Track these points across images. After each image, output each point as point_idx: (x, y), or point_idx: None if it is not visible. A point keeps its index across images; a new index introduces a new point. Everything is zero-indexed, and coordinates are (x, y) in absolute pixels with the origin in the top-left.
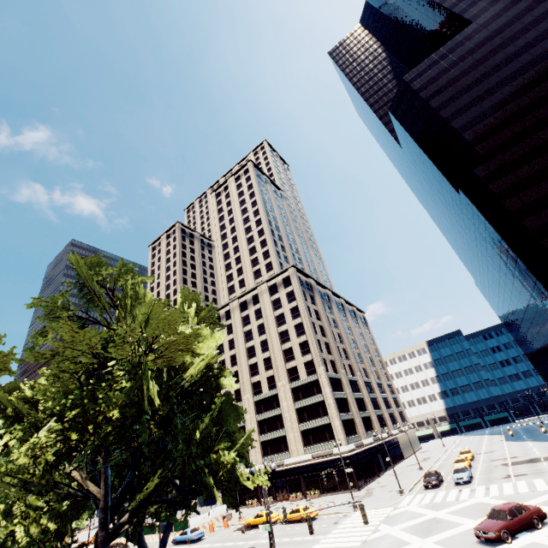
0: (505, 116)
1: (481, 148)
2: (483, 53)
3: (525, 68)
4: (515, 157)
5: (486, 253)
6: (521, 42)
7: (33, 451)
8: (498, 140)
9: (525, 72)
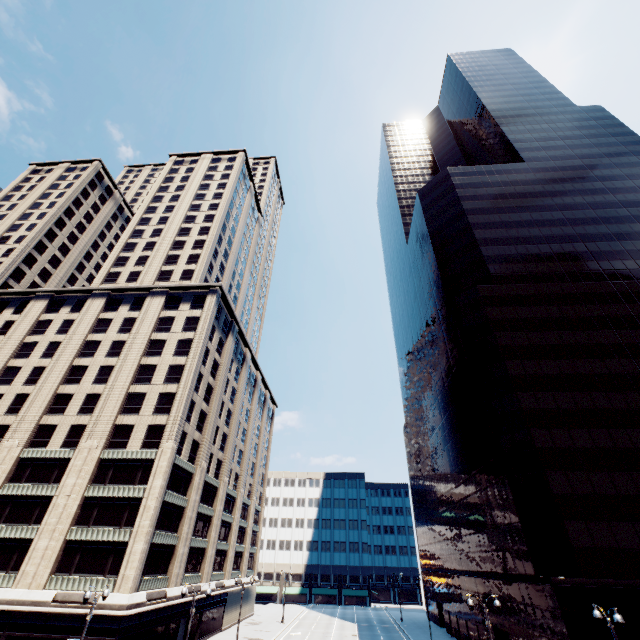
0: (525, 252)
1: (493, 268)
2: (525, 190)
3: (555, 222)
4: (520, 294)
5: (441, 391)
6: (559, 200)
7: None
8: (511, 270)
9: (554, 225)
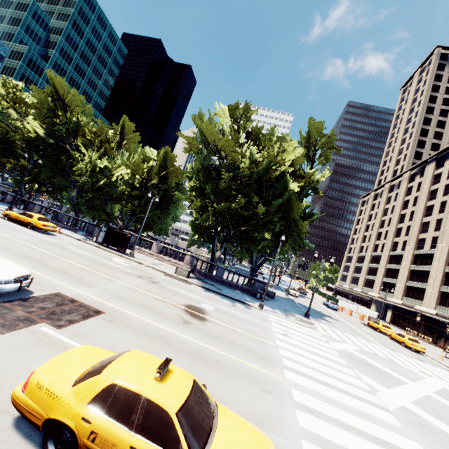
0: None
1: None
2: None
3: None
4: None
5: None
6: None
7: None
8: None
9: None
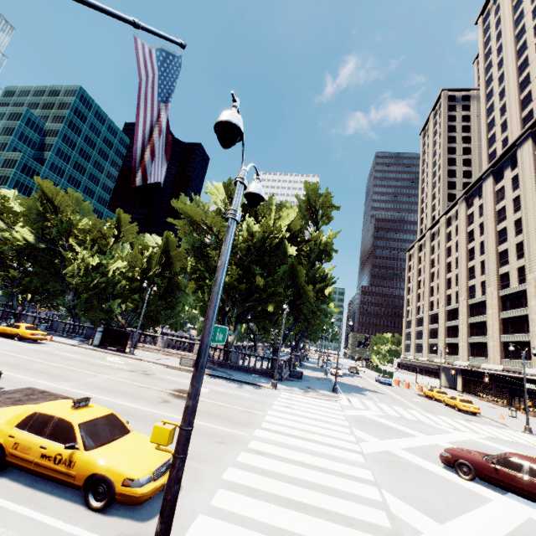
0: None
1: None
2: None
3: None
4: None
5: None
6: None
7: None
8: None
9: None
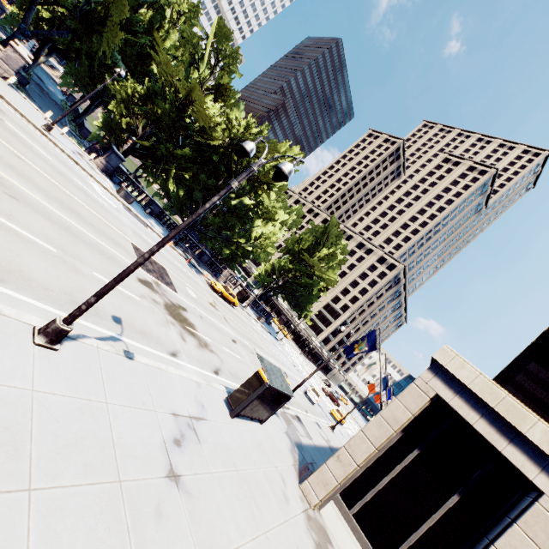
0: None
1: None
2: None
3: None
4: None
5: None
6: None
7: (284, 264)
8: None
9: None
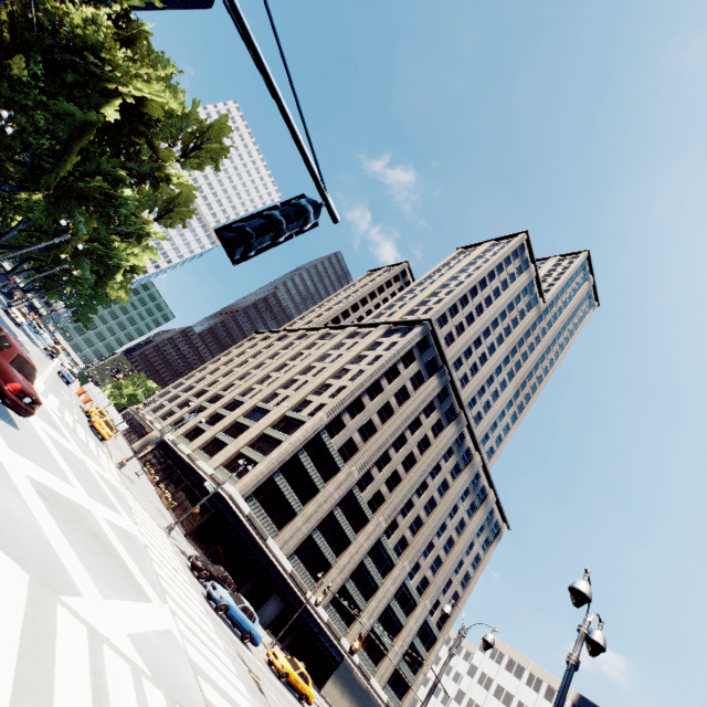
0: None
1: None
2: None
3: None
4: None
5: None
6: None
7: None
8: None
9: None
